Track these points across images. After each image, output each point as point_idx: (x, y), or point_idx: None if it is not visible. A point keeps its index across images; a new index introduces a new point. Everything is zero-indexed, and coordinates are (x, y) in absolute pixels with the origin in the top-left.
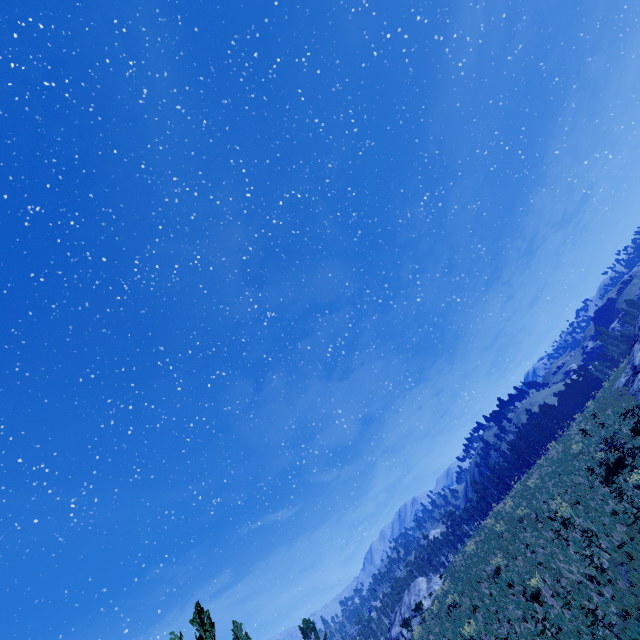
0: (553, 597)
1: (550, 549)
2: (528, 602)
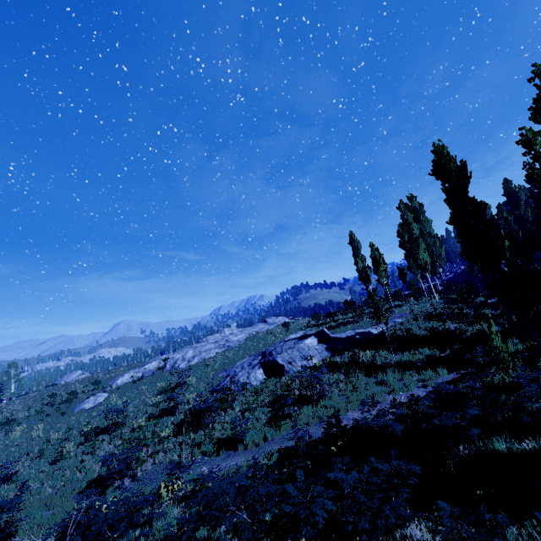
0: None
1: None
2: None
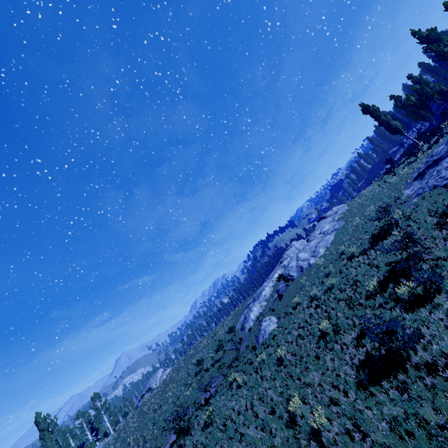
0: (135, 445)
1: (153, 414)
2: (125, 447)
